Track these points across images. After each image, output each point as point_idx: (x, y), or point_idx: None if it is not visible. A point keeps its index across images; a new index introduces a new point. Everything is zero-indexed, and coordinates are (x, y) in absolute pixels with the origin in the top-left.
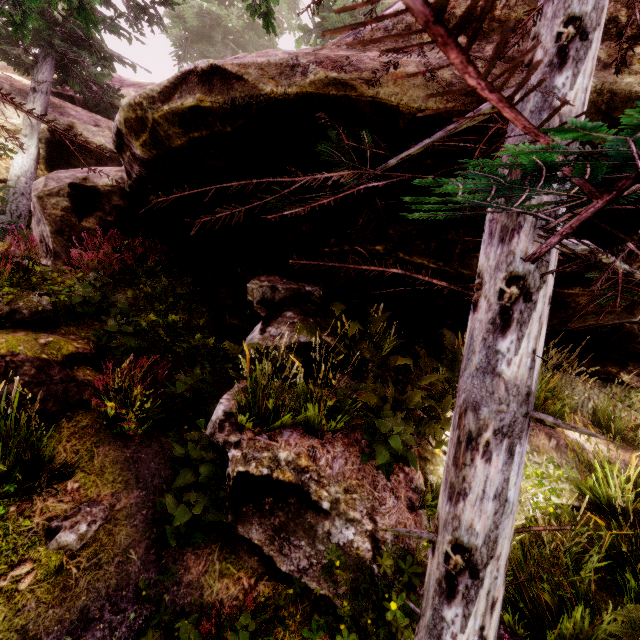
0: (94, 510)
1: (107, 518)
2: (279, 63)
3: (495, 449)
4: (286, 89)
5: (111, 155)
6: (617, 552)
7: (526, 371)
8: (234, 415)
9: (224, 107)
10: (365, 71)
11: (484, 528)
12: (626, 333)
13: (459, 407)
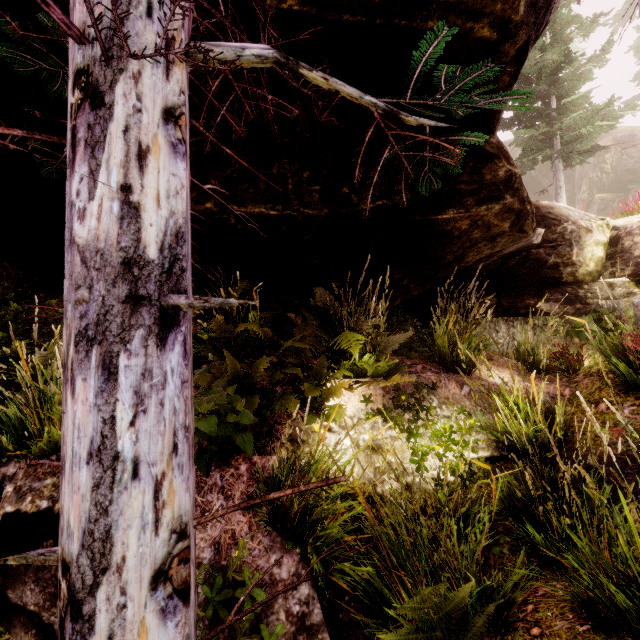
0: None
1: None
2: None
3: (79, 370)
4: None
5: None
6: (527, 500)
7: (114, 223)
8: None
9: None
10: None
11: (79, 519)
12: (535, 260)
13: None
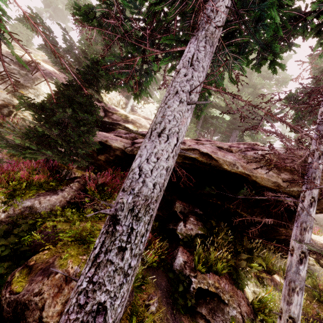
0: (155, 298)
1: (158, 301)
2: (229, 161)
3: (299, 293)
4: (231, 169)
5: None
6: None
7: (305, 274)
8: (186, 262)
9: (205, 163)
10: (254, 173)
11: (297, 312)
12: (289, 241)
13: (288, 280)
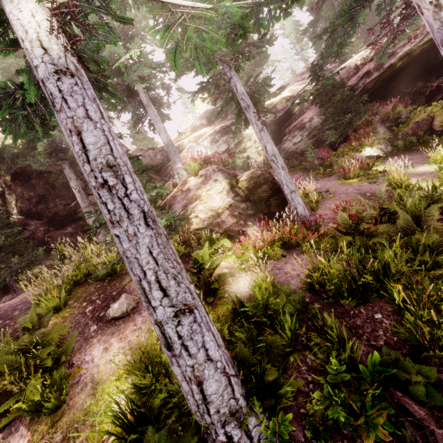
0: None
1: None
2: None
3: None
4: None
5: (271, 122)
6: None
7: None
8: None
9: None
10: None
11: None
12: None
13: None
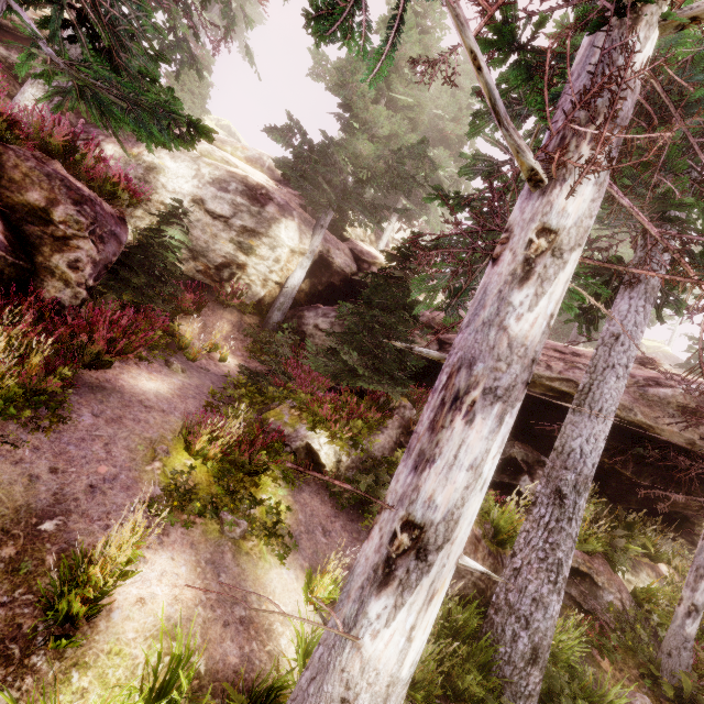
0: None
1: None
2: (623, 405)
3: None
4: (625, 416)
5: (340, 272)
6: None
7: None
8: None
9: None
10: (659, 425)
11: (703, 601)
12: (685, 515)
13: (696, 566)
